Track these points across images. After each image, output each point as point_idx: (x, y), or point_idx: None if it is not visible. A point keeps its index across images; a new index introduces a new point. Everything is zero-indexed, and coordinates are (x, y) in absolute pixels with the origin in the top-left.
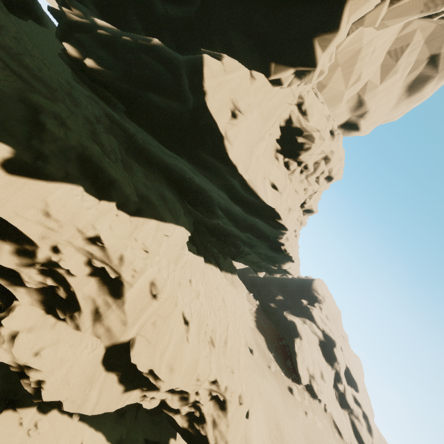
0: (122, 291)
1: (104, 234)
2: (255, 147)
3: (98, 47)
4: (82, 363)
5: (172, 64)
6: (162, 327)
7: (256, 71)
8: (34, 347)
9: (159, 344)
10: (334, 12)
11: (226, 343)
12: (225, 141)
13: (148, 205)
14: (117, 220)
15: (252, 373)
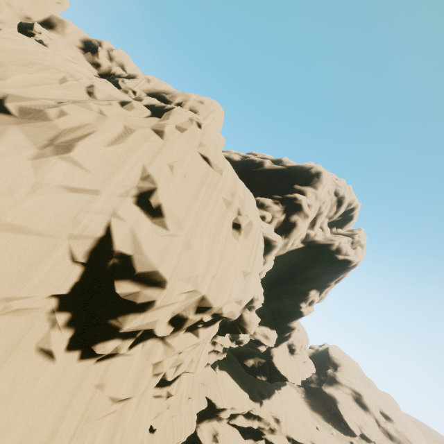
0: (281, 421)
1: (273, 409)
2: (289, 368)
3: (259, 371)
4: (286, 441)
5: (268, 363)
6: (292, 426)
7: (279, 346)
8: (278, 440)
9: (294, 431)
10: (291, 335)
11: (306, 424)
12: (288, 378)
13: (268, 391)
14: (270, 402)
15: (324, 441)
